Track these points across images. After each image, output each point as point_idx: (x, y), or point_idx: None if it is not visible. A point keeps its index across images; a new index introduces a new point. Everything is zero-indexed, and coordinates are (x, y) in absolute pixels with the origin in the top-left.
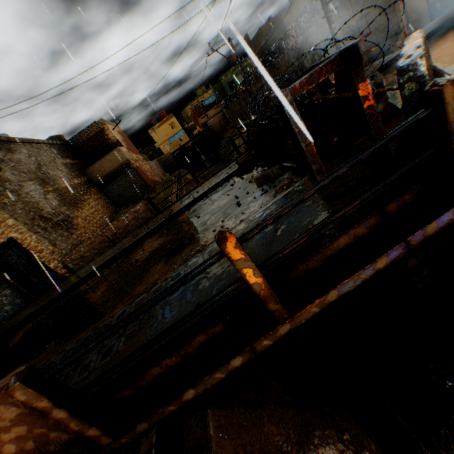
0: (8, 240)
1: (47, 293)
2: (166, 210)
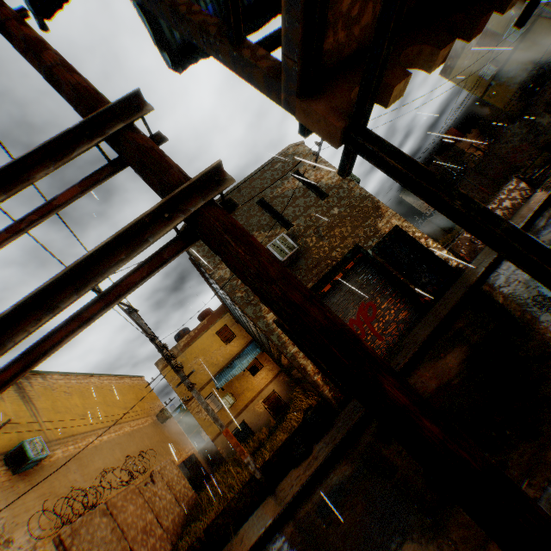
0: (392, 229)
1: (443, 293)
2: (548, 175)
